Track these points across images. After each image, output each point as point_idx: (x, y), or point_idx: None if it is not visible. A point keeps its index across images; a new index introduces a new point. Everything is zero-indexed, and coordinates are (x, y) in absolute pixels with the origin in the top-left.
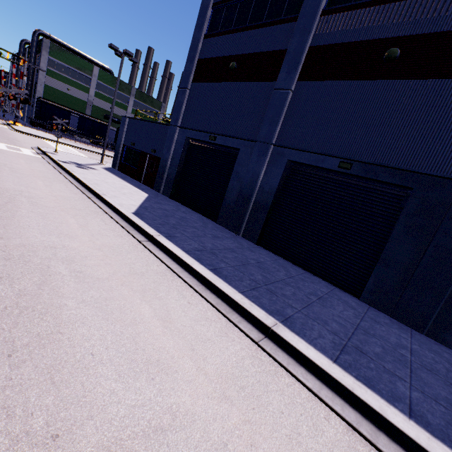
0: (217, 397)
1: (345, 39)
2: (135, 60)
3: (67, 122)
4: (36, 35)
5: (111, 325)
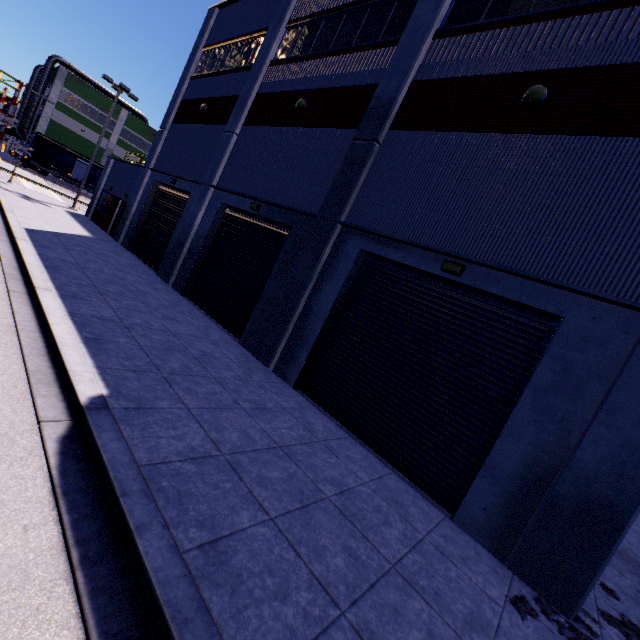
0: None
1: (279, 89)
2: (135, 97)
3: (70, 168)
4: (52, 61)
5: None
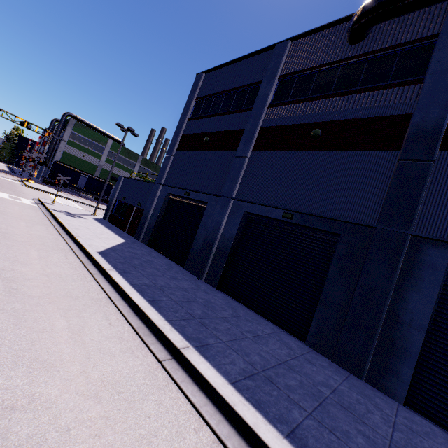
0: (87, 395)
1: (284, 122)
2: (136, 134)
3: (76, 181)
4: (65, 116)
5: (18, 329)
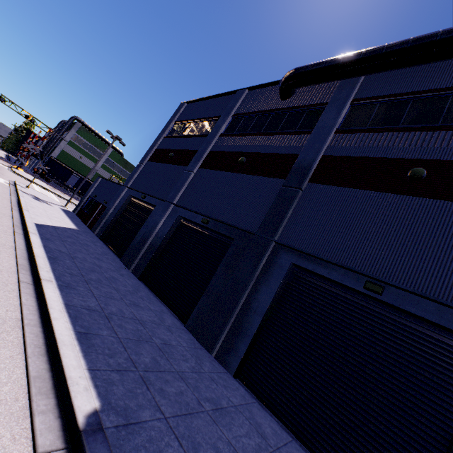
0: None
1: (226, 149)
2: (123, 143)
3: (66, 179)
4: (73, 119)
5: None
